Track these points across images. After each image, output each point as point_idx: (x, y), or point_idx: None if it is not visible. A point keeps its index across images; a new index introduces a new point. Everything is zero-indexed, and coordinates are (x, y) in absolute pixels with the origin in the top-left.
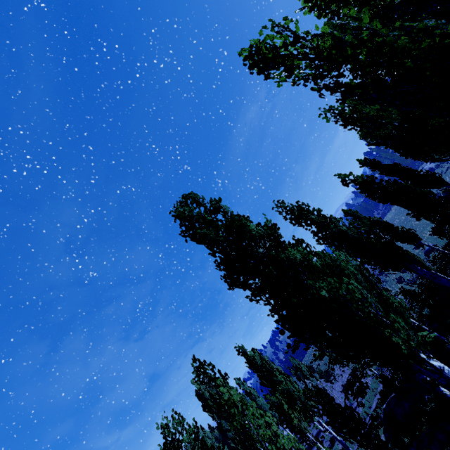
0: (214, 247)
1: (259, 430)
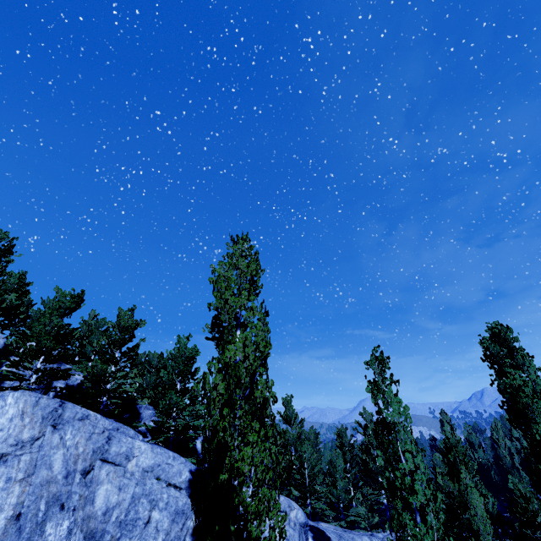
0: (502, 391)
1: (470, 498)
